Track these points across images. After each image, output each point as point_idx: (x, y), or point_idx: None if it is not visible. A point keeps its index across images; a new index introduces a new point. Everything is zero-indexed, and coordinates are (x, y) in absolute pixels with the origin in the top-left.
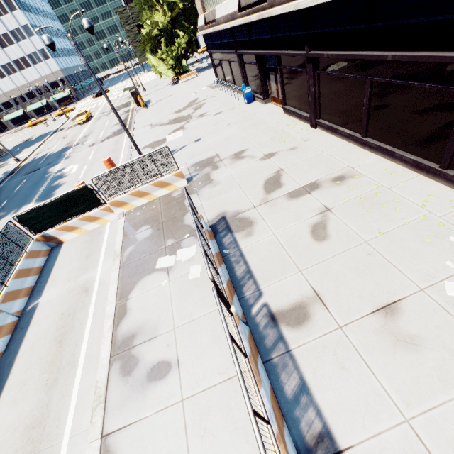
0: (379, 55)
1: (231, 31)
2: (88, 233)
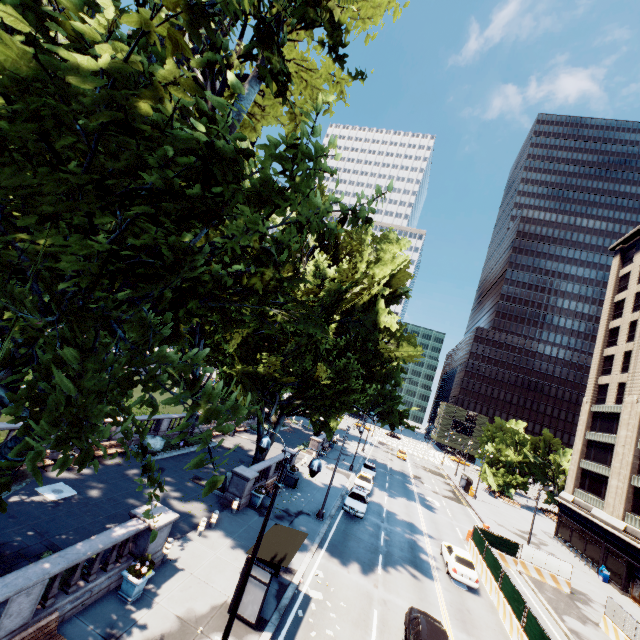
0: None
1: (605, 530)
2: None
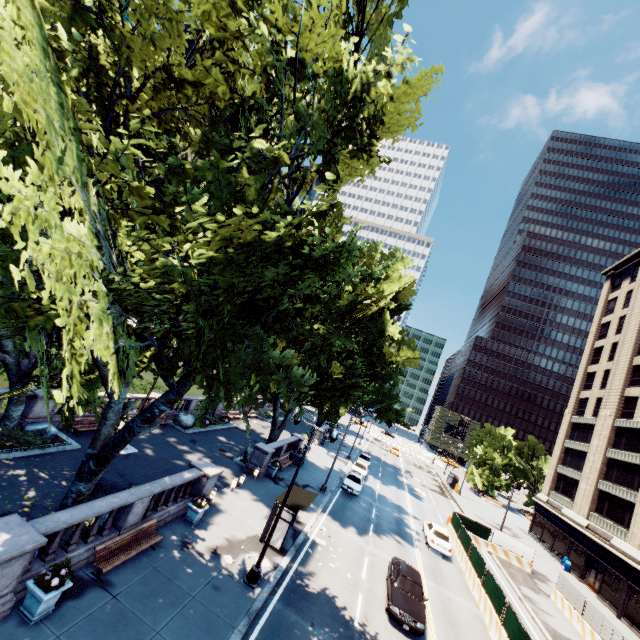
0: None
1: (571, 526)
2: None
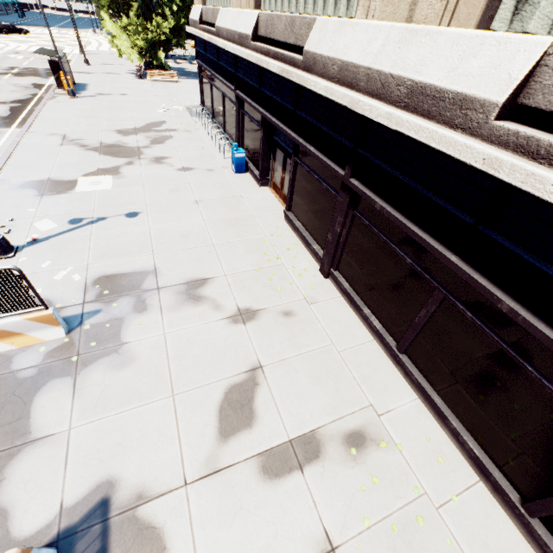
0: (484, 287)
1: (235, 58)
2: None
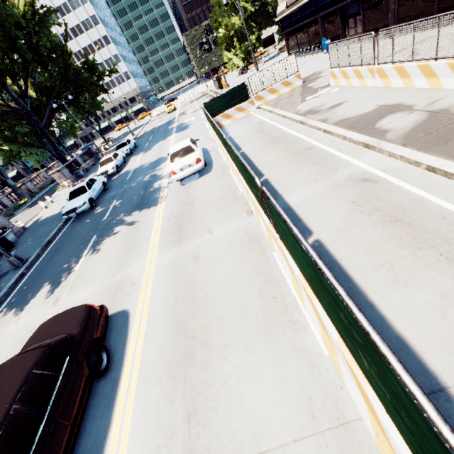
0: None
1: (315, 0)
2: (238, 119)
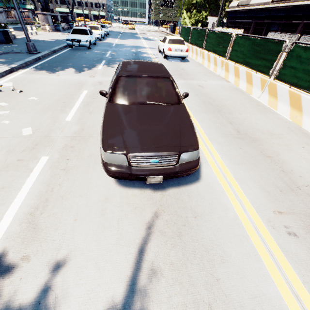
0: None
1: (257, 11)
2: None
